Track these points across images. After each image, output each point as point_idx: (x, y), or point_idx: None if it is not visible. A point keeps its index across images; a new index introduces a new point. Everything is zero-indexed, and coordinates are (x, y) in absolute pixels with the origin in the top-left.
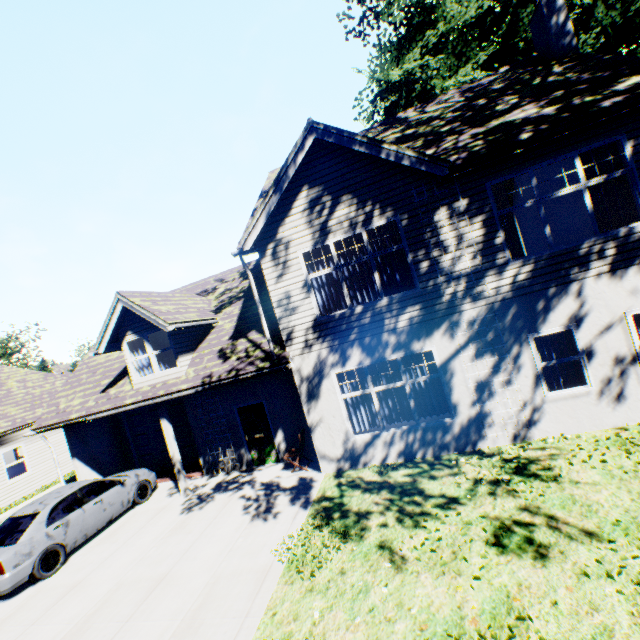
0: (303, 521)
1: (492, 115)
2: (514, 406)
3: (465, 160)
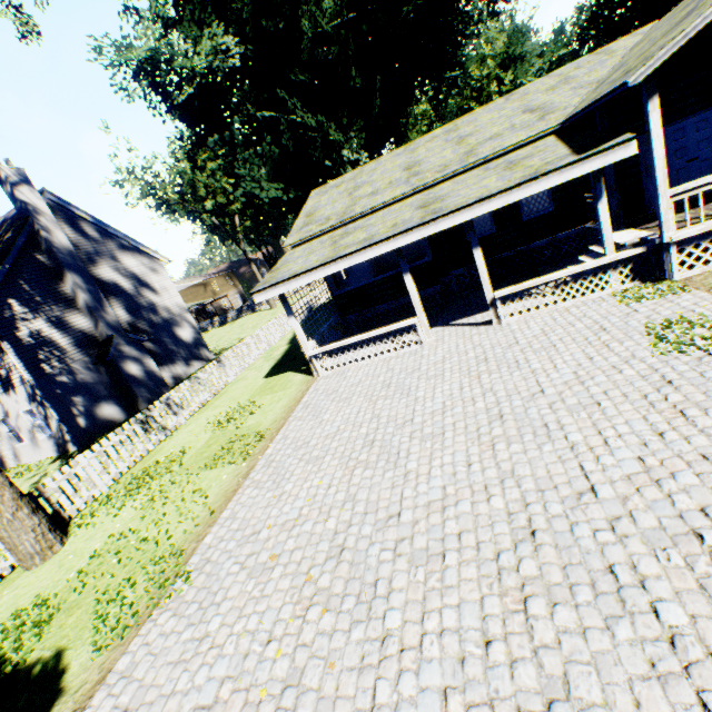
0: None
1: None
2: (10, 450)
3: None
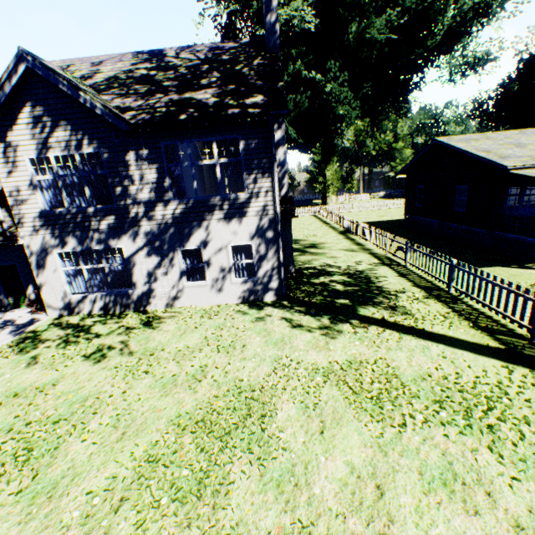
0: (5, 344)
1: (194, 86)
2: (169, 288)
3: (144, 122)
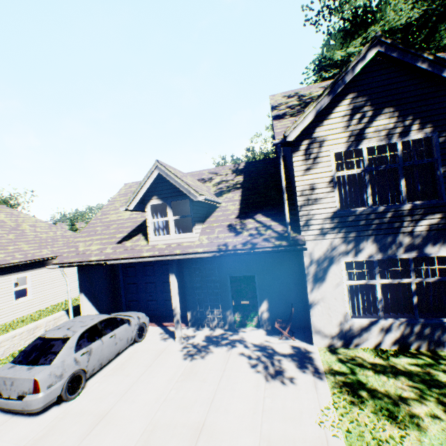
0: (329, 393)
1: None
2: None
3: None
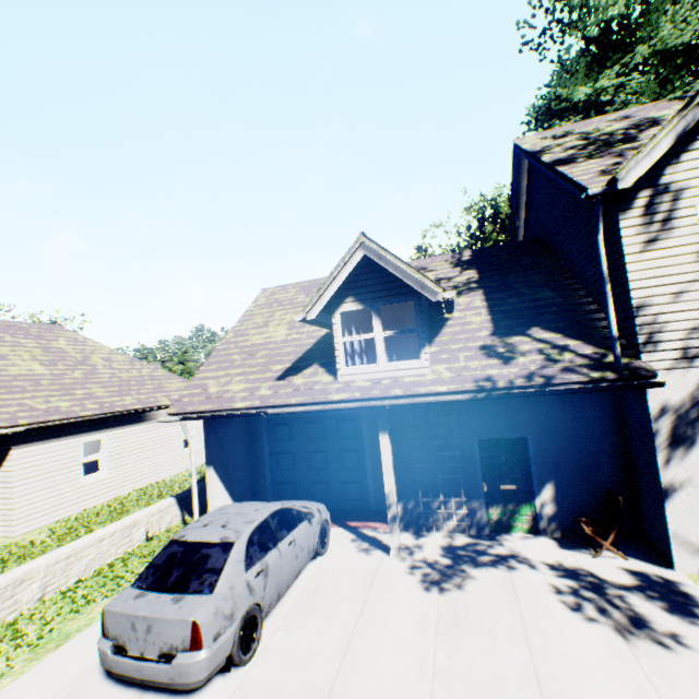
0: None
1: None
2: None
3: None
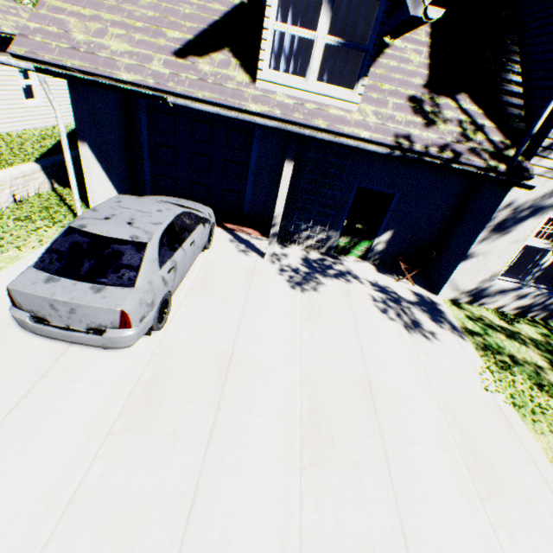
0: (477, 355)
1: None
2: None
3: None
